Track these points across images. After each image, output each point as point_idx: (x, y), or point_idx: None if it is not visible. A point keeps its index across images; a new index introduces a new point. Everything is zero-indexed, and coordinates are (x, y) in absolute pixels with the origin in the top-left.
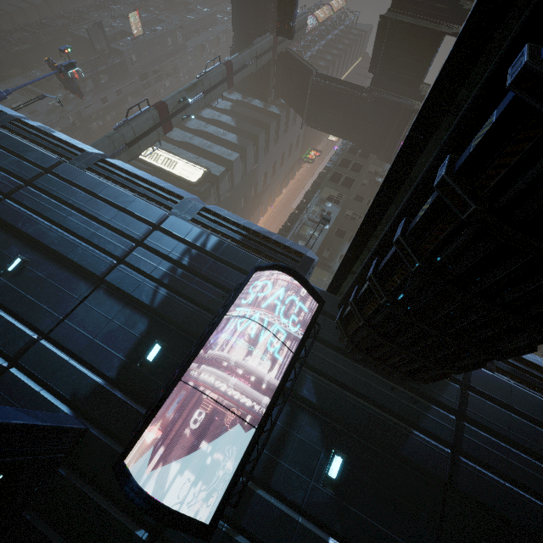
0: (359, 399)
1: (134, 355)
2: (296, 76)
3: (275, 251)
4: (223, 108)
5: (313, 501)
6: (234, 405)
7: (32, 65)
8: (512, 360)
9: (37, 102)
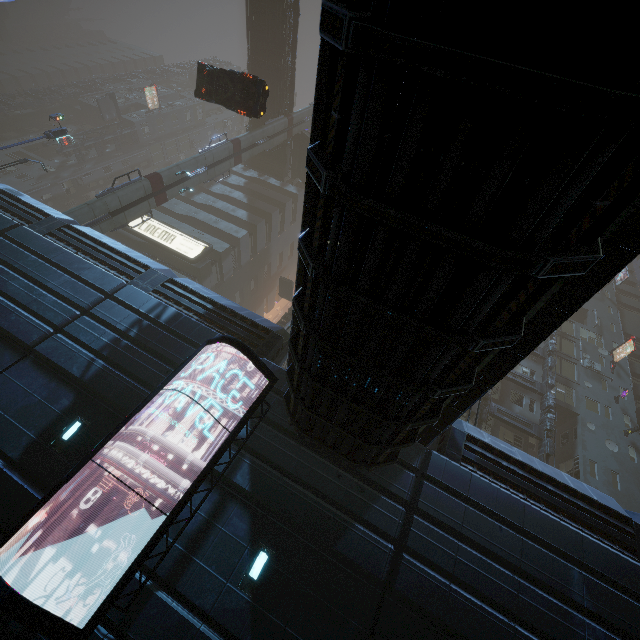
0: (300, 487)
1: (48, 434)
2: None
3: (242, 327)
4: (236, 184)
5: (225, 606)
6: (154, 492)
7: (32, 130)
8: (481, 449)
9: (29, 166)
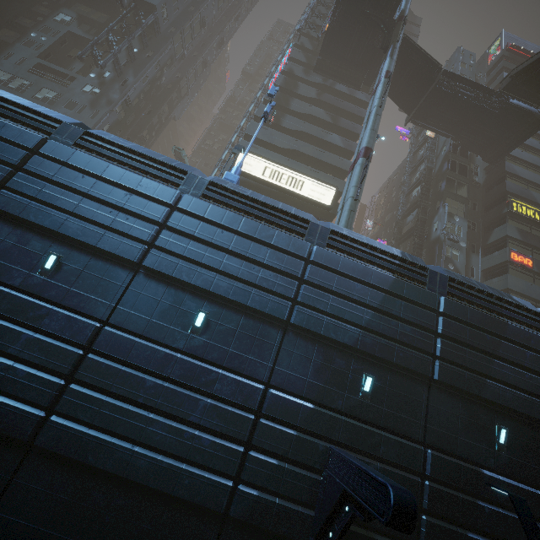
0: None
1: None
2: (413, 69)
3: None
4: (310, 96)
5: None
6: None
7: (24, 22)
8: None
9: (68, 88)
